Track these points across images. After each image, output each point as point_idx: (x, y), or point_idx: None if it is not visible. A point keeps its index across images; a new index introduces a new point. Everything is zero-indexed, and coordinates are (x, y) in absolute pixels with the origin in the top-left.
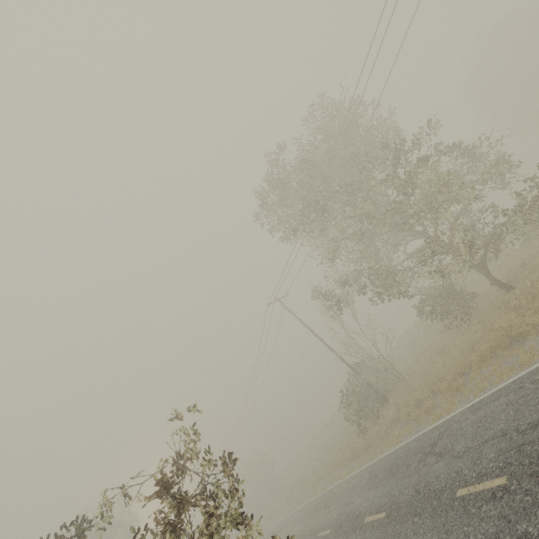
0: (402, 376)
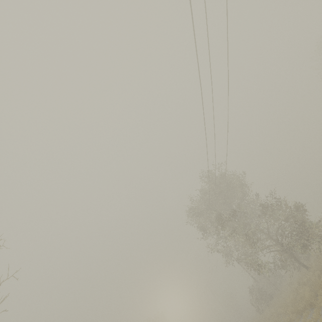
0: (277, 288)
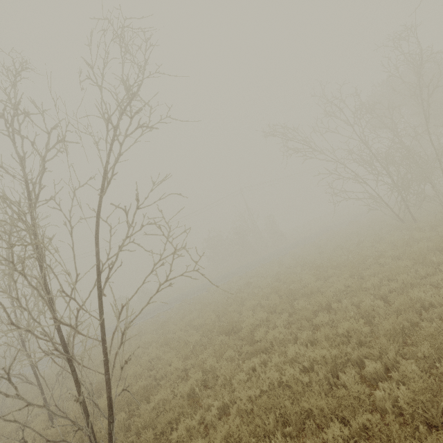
0: None
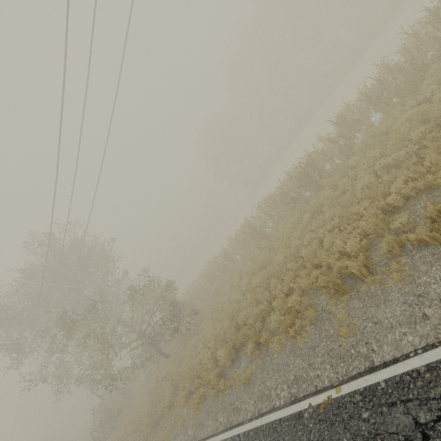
0: (129, 396)
